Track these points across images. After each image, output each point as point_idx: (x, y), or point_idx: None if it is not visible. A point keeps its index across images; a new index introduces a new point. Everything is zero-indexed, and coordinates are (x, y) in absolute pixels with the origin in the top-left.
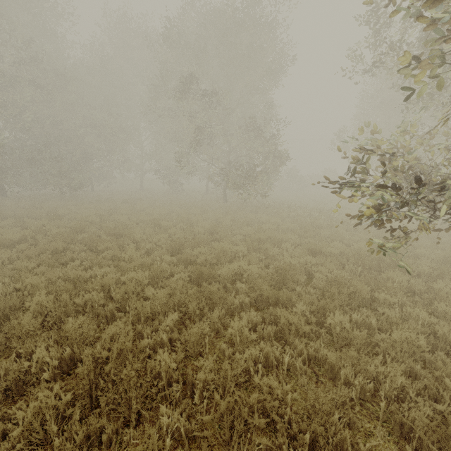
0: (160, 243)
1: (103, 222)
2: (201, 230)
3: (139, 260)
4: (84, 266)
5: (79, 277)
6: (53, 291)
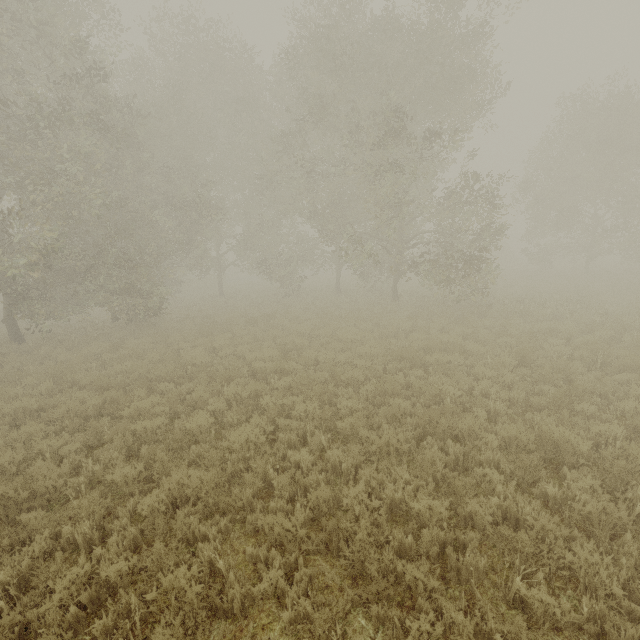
0: (495, 397)
1: (337, 371)
2: (510, 362)
3: (639, 450)
4: (477, 475)
5: (613, 517)
6: (630, 565)
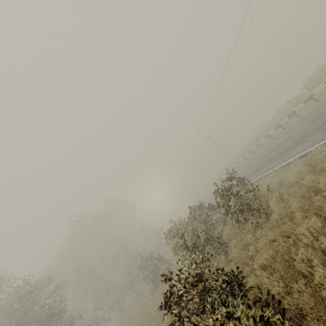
0: None
1: None
2: None
3: None
4: None
5: None
6: None
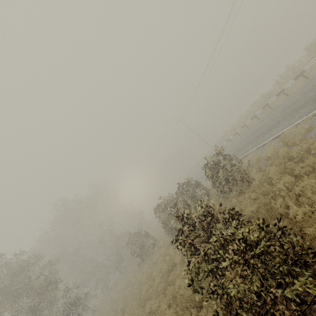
0: None
1: None
2: None
3: None
4: None
5: None
6: None
